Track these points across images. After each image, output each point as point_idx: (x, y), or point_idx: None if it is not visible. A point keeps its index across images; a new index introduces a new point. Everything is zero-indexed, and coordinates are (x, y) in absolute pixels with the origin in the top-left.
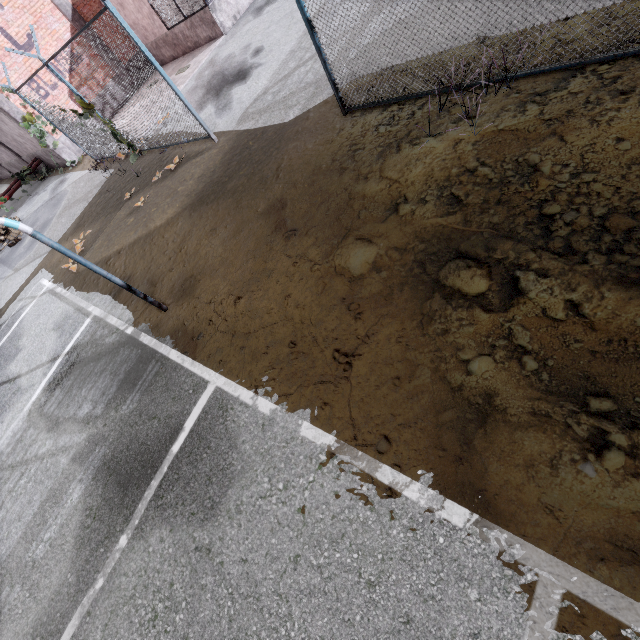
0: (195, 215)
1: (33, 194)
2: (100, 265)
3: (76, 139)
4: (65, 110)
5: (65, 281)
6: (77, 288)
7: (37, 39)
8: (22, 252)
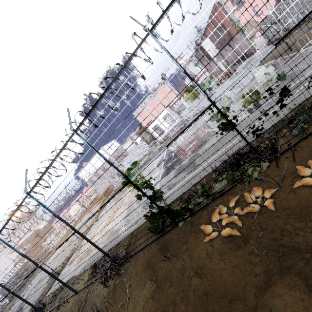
0: (308, 31)
1: (239, 65)
2: (269, 58)
3: (266, 37)
4: (271, 23)
5: (256, 67)
6: (260, 65)
7: (263, 12)
8: (238, 73)
